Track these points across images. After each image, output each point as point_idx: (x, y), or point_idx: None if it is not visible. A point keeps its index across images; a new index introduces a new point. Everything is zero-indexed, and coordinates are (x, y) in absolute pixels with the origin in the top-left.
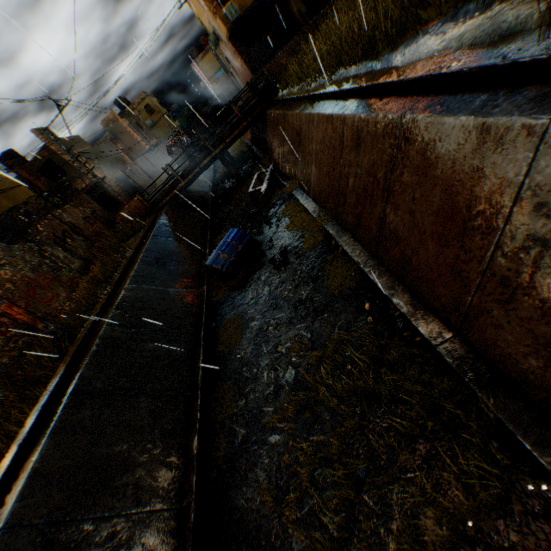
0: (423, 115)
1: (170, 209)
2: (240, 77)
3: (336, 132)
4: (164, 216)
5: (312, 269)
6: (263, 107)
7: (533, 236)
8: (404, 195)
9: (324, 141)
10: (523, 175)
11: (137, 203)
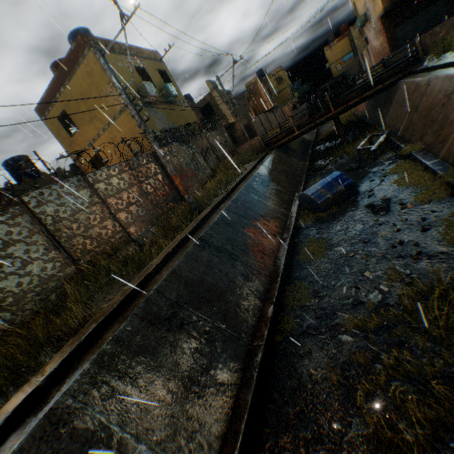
0: None
1: (278, 152)
2: (373, 56)
3: None
4: (273, 155)
5: (423, 220)
6: (399, 76)
7: None
8: None
9: None
10: None
11: (256, 142)
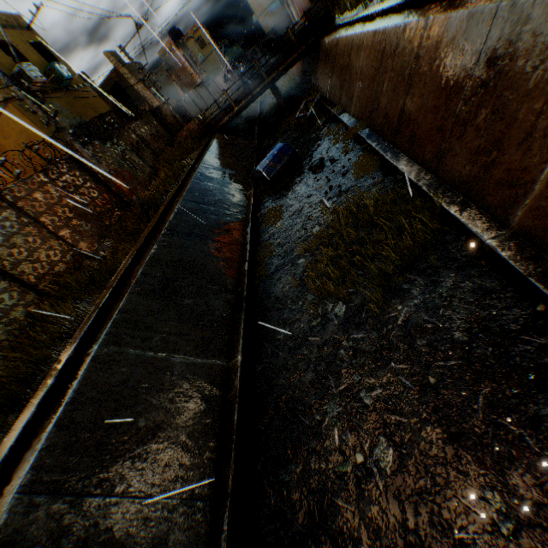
0: (440, 15)
1: (222, 135)
2: (297, 8)
3: (380, 45)
4: (217, 139)
5: (343, 168)
6: (319, 36)
7: (480, 84)
8: (419, 84)
9: (369, 57)
10: (483, 44)
11: (194, 126)
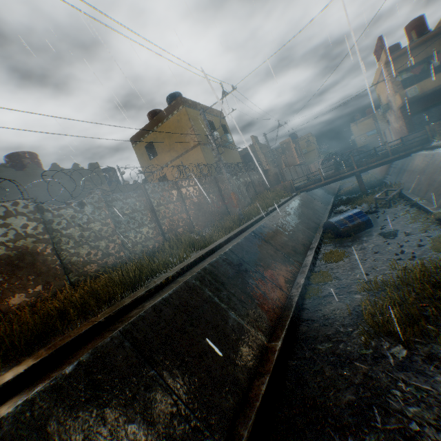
0: None
1: (306, 194)
2: (393, 134)
3: None
4: (301, 195)
5: (419, 241)
6: (412, 150)
7: None
8: None
9: None
10: None
11: (288, 184)
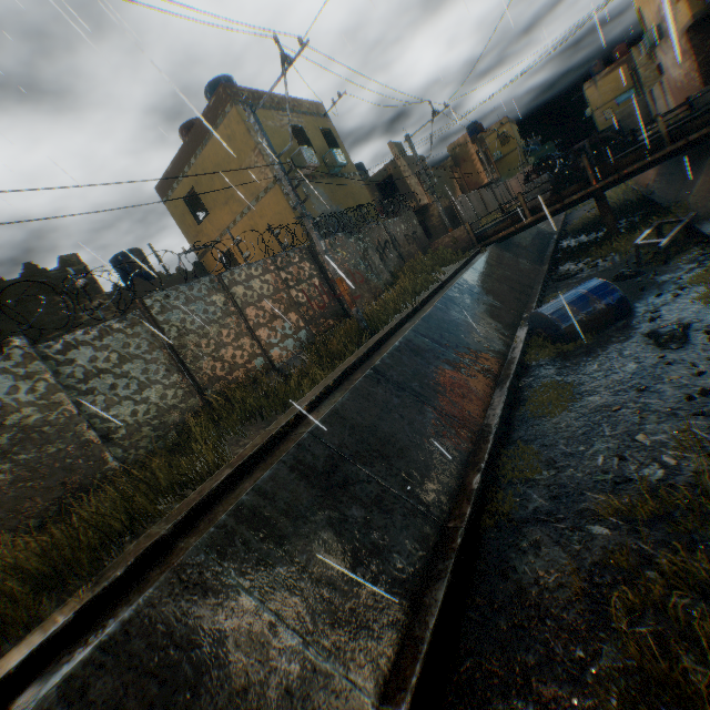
0: None
1: (497, 249)
2: (670, 93)
3: None
4: (488, 253)
5: None
6: None
7: None
8: None
9: None
10: None
11: (462, 233)
